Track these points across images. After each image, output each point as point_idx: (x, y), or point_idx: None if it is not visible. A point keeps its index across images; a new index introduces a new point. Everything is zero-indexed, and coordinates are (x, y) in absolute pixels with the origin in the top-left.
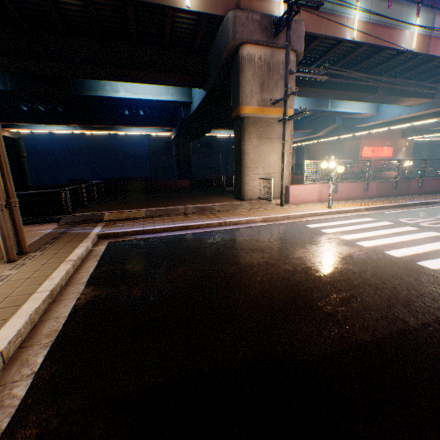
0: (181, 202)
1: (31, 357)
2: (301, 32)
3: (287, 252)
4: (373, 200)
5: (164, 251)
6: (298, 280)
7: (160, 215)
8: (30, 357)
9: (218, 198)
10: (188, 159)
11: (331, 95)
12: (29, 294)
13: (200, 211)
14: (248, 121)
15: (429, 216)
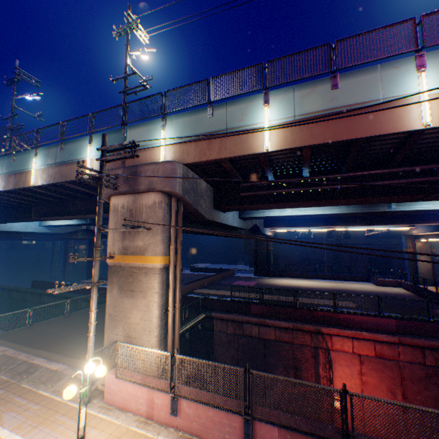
0: (74, 341)
1: None
2: (166, 170)
3: None
4: None
5: None
6: None
7: None
8: None
9: None
10: (267, 253)
11: (334, 202)
12: None
13: (20, 372)
14: (111, 269)
15: None
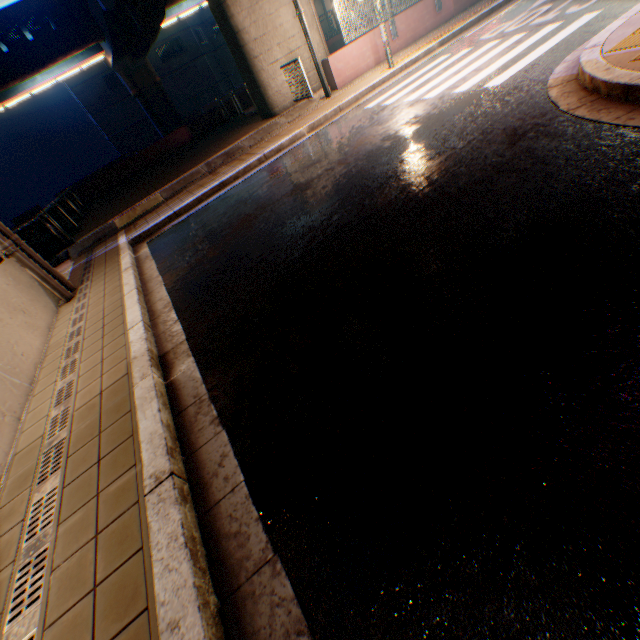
0: (195, 163)
1: (166, 319)
2: None
3: (346, 150)
4: (452, 23)
5: (215, 219)
6: (361, 168)
7: (181, 190)
8: (166, 319)
9: (241, 132)
10: (160, 92)
11: None
12: (121, 299)
13: (227, 160)
14: None
15: (522, 12)
